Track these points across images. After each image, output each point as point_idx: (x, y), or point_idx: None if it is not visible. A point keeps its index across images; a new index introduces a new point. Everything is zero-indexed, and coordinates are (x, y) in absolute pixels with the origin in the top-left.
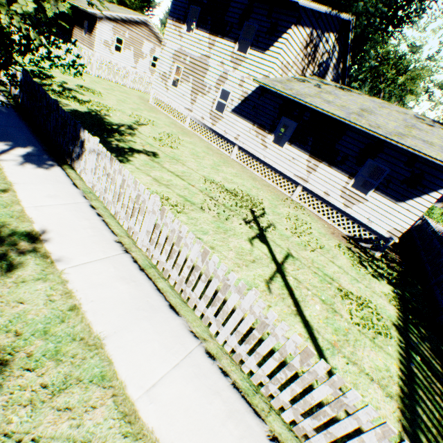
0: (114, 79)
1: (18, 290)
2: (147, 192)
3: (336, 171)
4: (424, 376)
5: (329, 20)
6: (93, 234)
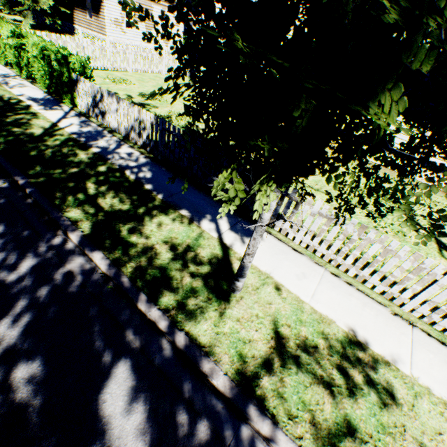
0: (149, 69)
1: (421, 418)
2: (441, 267)
3: None
4: None
5: None
6: (374, 314)
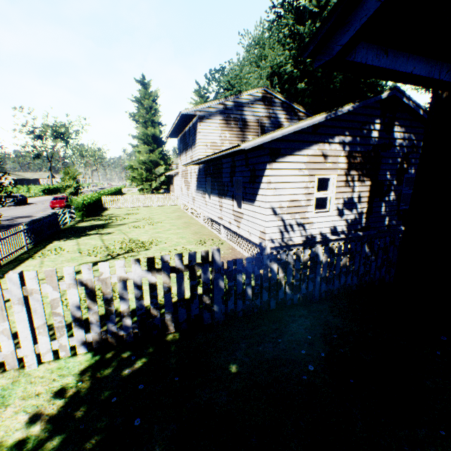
0: (168, 204)
1: None
2: None
3: (227, 199)
4: (51, 337)
5: (241, 101)
6: None
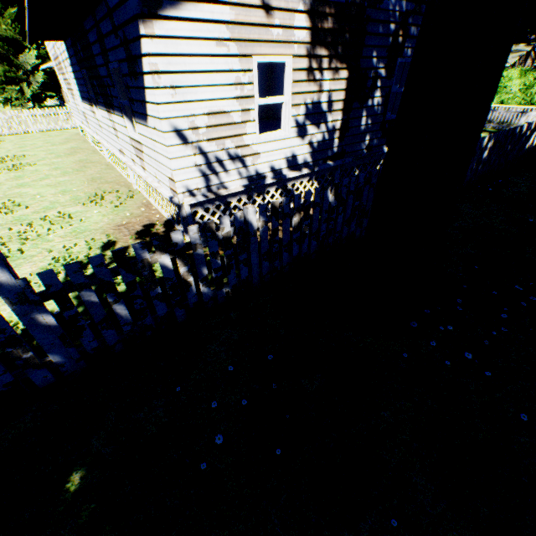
0: (58, 127)
1: None
2: None
3: (118, 116)
4: None
5: None
6: None
